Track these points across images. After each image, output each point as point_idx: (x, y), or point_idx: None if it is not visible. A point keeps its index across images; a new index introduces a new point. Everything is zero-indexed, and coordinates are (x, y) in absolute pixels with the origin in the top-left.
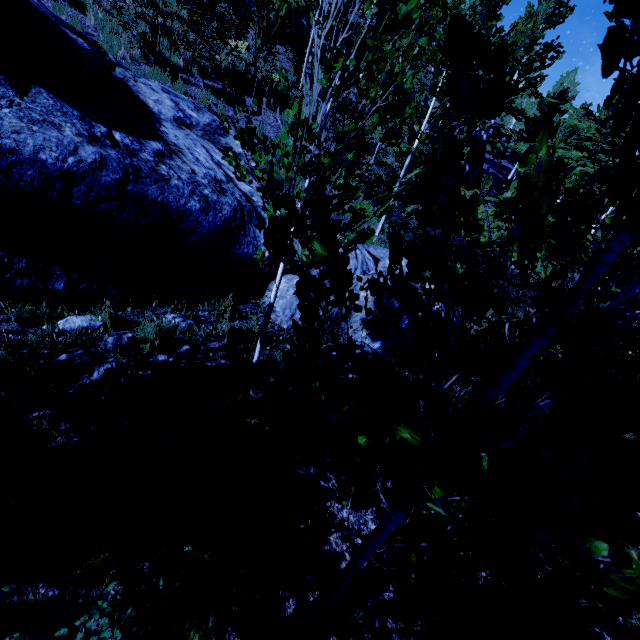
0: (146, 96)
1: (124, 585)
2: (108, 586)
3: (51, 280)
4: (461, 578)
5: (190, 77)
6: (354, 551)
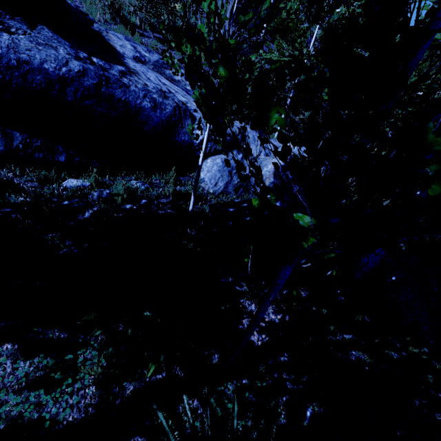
0: (114, 42)
1: (106, 333)
2: (96, 332)
3: (57, 155)
4: (337, 353)
5: (144, 32)
6: (259, 330)
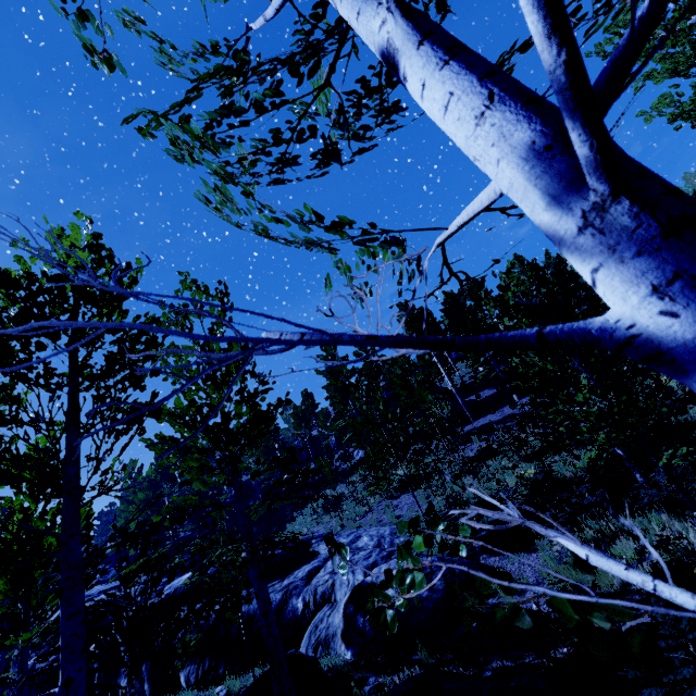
0: (321, 549)
1: None
2: None
3: (219, 668)
4: None
5: (370, 512)
6: None
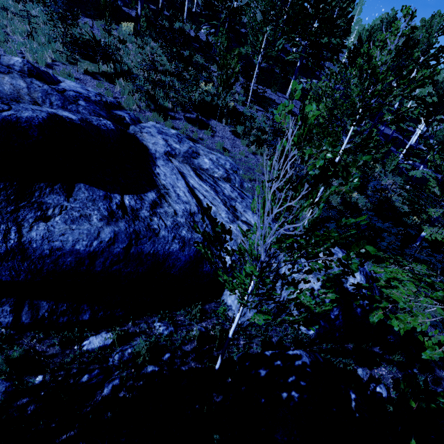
0: (147, 141)
1: None
2: None
3: (81, 314)
4: None
5: (175, 114)
6: None
